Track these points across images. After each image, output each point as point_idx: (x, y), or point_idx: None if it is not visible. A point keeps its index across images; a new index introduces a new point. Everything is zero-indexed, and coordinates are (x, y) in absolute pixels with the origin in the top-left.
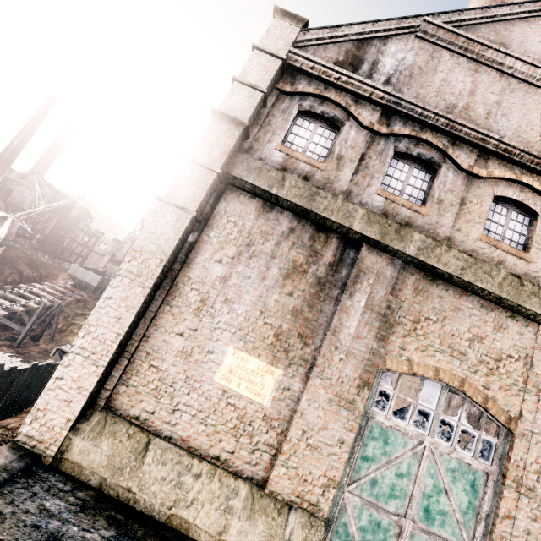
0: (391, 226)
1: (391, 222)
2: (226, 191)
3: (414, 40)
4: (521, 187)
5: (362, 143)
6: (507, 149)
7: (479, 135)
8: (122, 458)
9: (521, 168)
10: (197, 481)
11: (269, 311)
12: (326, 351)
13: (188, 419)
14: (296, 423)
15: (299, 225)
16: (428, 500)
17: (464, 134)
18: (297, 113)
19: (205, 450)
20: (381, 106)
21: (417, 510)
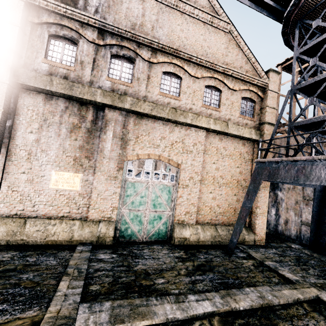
0: (116, 96)
1: (115, 94)
2: (20, 92)
3: None
4: (173, 65)
5: (92, 52)
6: (163, 47)
7: (149, 41)
8: (13, 230)
9: (172, 56)
10: (54, 226)
11: (67, 150)
12: (99, 160)
13: (43, 207)
14: (94, 192)
15: (70, 104)
16: (154, 201)
17: (142, 41)
18: (48, 37)
19: (56, 215)
20: (97, 28)
21: (150, 206)
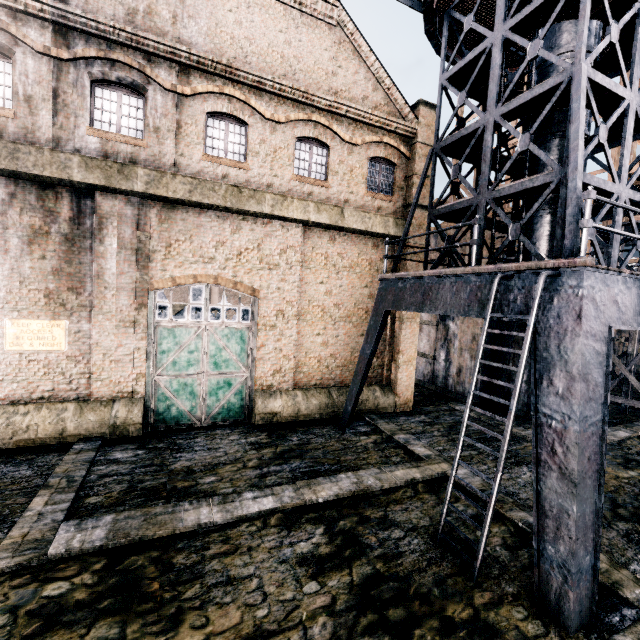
0: (113, 168)
1: (112, 164)
2: None
3: None
4: (228, 98)
5: (48, 75)
6: (199, 61)
7: (168, 49)
8: None
9: (223, 79)
10: (27, 416)
11: (28, 279)
12: (98, 293)
13: None
14: (95, 351)
15: (18, 188)
16: (214, 358)
17: (154, 49)
18: None
19: (28, 397)
20: (49, 21)
21: (209, 366)
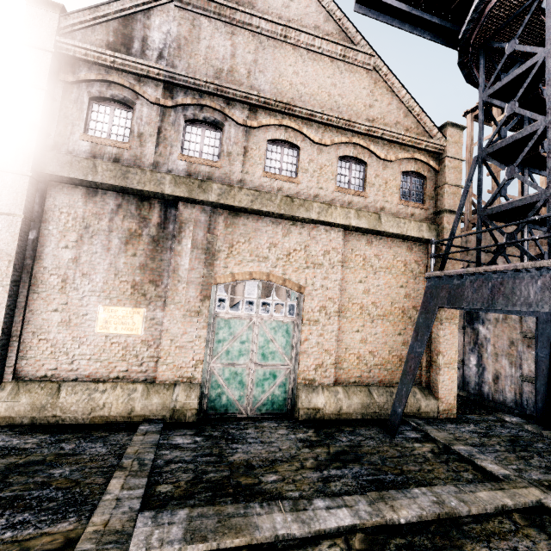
0: (195, 184)
1: (194, 180)
2: (49, 187)
3: (174, 9)
4: (285, 128)
5: (155, 118)
6: (266, 101)
7: (243, 94)
8: (42, 401)
9: (282, 114)
10: (104, 394)
11: (121, 272)
12: (172, 285)
13: (86, 363)
14: (164, 337)
15: (124, 200)
16: (262, 349)
17: (233, 95)
18: (89, 101)
19: (107, 376)
20: (162, 81)
21: (257, 357)
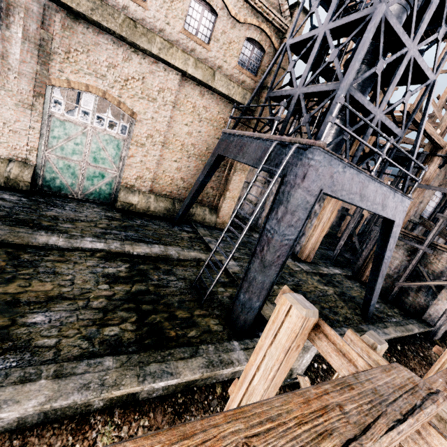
0: None
1: None
2: None
3: None
4: None
5: None
6: None
7: None
8: None
9: None
10: None
11: None
12: (2, 71)
13: None
14: None
15: None
16: (94, 154)
17: None
18: None
19: None
20: None
21: (89, 159)
